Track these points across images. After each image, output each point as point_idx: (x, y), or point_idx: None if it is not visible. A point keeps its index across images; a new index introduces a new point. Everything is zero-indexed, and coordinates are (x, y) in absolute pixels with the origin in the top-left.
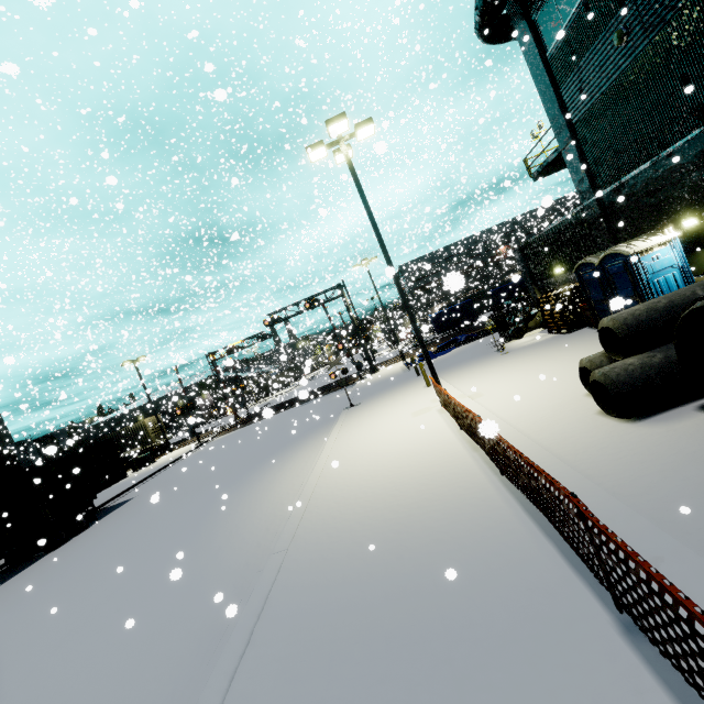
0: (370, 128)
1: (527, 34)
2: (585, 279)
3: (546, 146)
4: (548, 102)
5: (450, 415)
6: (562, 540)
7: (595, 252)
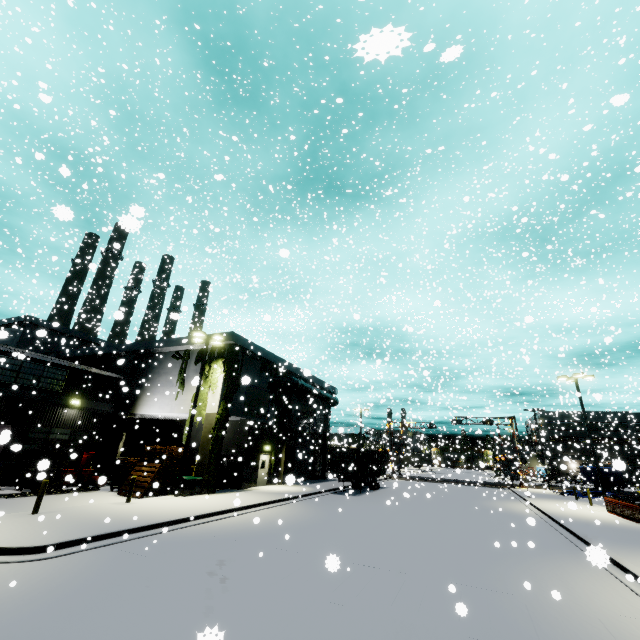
0: (591, 377)
1: None
2: None
3: None
4: None
5: (614, 514)
6: None
7: None
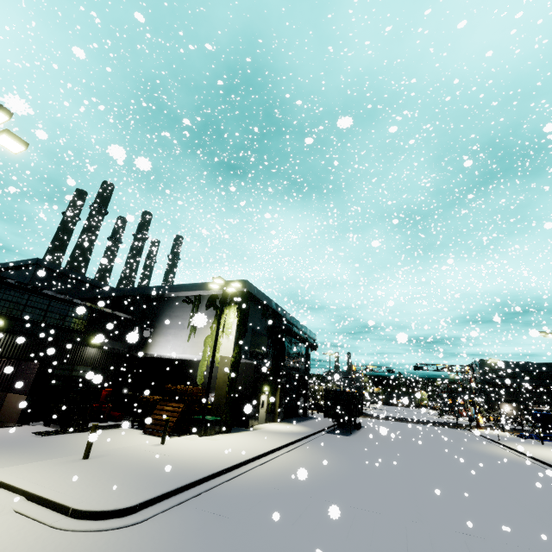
0: None
1: None
2: None
3: None
4: None
5: None
6: None
7: None
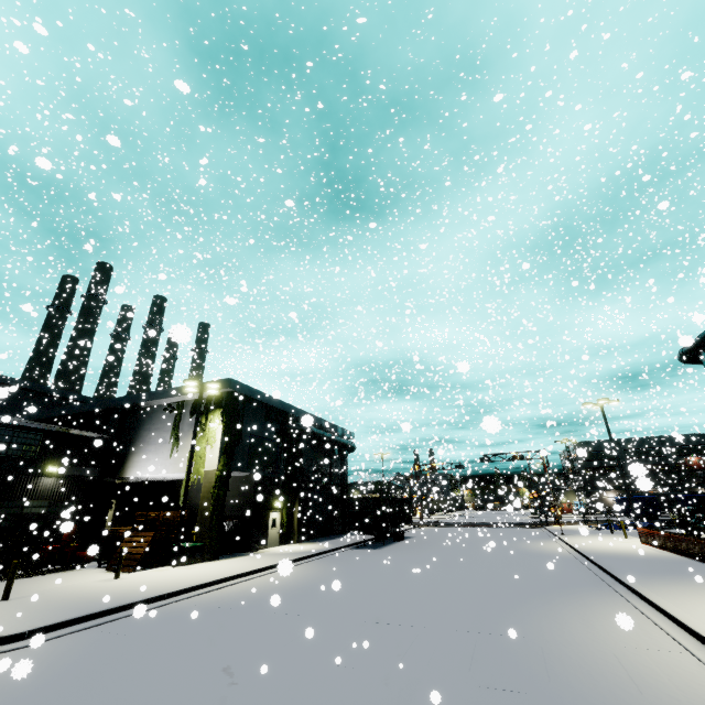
0: (616, 402)
1: None
2: None
3: None
4: None
5: (648, 545)
6: (694, 559)
7: None
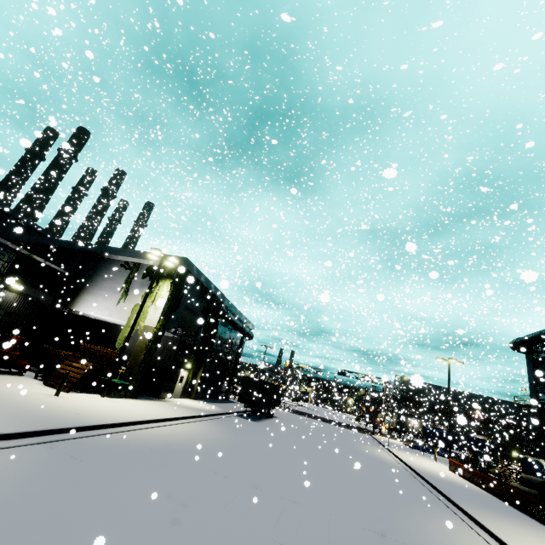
0: (461, 364)
1: (530, 360)
2: (525, 464)
3: (525, 400)
4: (531, 387)
5: (455, 473)
6: (496, 497)
7: (535, 457)
